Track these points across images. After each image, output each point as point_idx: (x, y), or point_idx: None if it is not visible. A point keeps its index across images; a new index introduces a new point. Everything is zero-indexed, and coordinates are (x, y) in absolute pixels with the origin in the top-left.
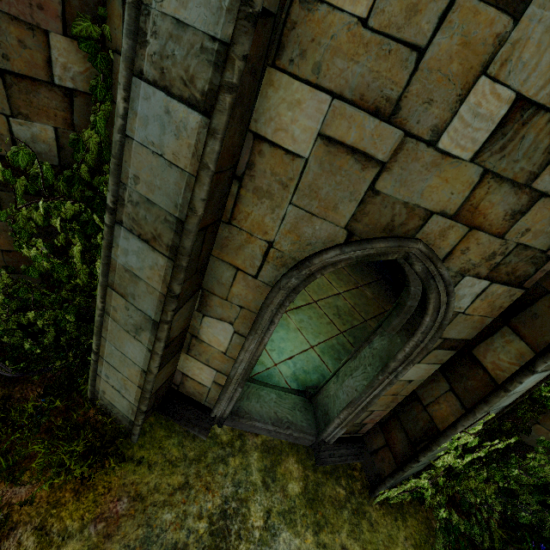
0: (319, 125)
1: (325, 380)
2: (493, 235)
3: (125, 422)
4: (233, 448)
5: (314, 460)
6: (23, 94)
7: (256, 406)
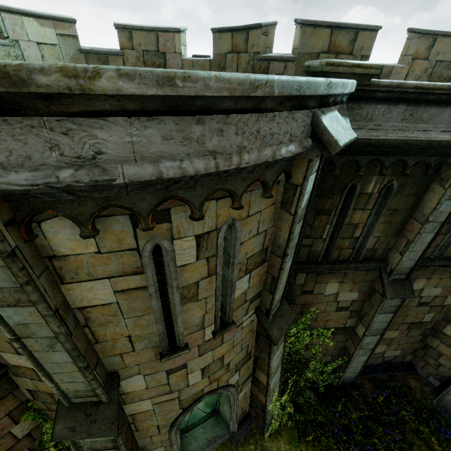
0: (151, 403)
1: (218, 406)
2: (226, 373)
3: None
4: None
5: (234, 442)
6: None
7: (196, 445)
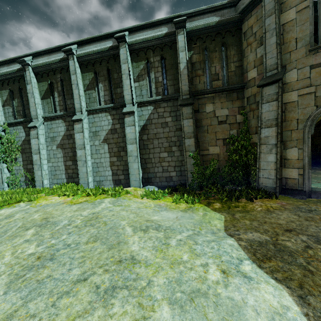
0: (297, 95)
1: None
2: None
3: (272, 190)
4: (320, 201)
5: None
6: (232, 126)
7: None
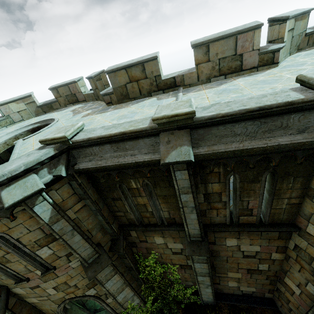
0: (36, 299)
1: None
2: (78, 290)
3: None
4: None
5: None
6: None
7: None
